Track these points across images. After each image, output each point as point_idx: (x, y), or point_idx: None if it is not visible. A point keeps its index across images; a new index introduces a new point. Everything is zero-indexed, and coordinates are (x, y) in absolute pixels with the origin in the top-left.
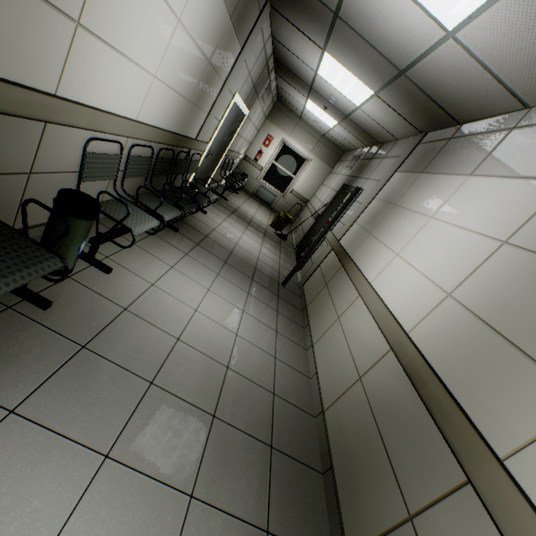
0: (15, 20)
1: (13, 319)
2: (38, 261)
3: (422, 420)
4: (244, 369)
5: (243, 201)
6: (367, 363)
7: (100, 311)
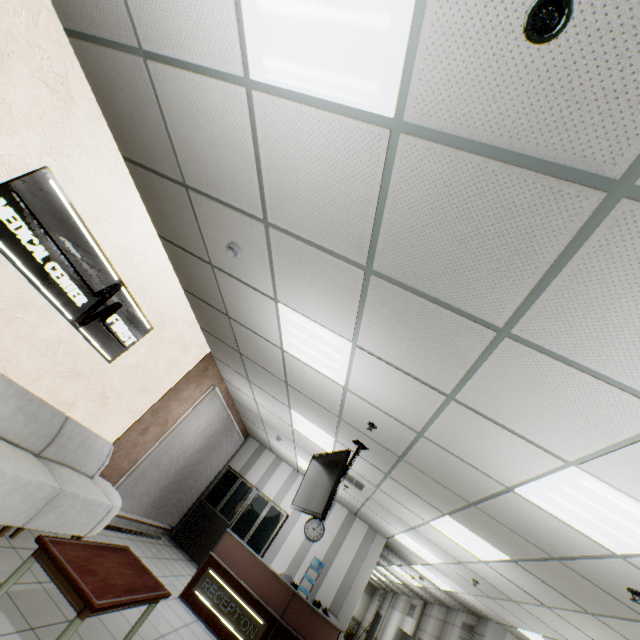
0: None
1: None
2: None
3: None
4: None
5: None
6: None
7: None
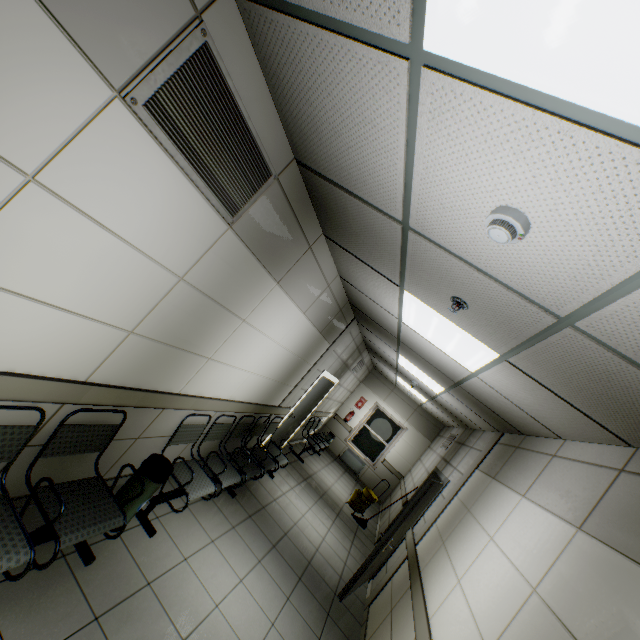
0: (176, 364)
1: (61, 568)
2: (109, 517)
3: None
4: None
5: (323, 464)
6: None
7: (127, 578)
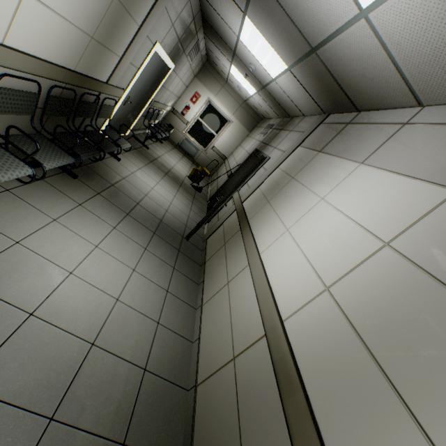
0: None
1: None
2: None
3: (282, 435)
4: (115, 343)
5: (166, 151)
6: (243, 343)
7: None
